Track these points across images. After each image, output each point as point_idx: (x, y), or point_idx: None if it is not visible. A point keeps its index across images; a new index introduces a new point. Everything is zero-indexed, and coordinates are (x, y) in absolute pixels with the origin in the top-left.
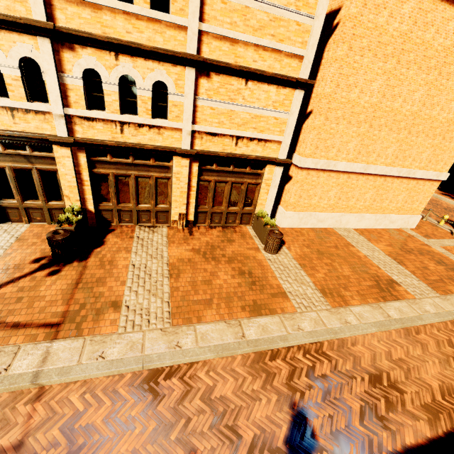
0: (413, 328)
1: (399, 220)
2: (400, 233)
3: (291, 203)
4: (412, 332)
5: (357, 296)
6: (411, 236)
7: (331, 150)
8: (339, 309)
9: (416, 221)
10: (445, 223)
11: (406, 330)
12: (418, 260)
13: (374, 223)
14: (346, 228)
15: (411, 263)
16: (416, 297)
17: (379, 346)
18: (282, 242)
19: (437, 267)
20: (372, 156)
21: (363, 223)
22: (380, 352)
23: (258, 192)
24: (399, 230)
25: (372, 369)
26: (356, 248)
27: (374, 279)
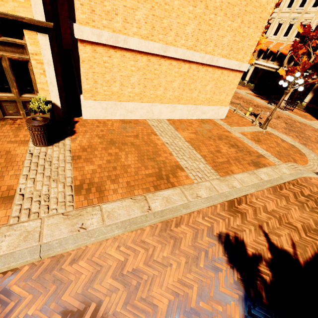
0: (175, 219)
1: (210, 111)
2: (210, 123)
3: (87, 90)
4: (172, 225)
5: (123, 189)
6: (219, 125)
7: (115, 19)
8: (84, 210)
9: (225, 112)
10: (251, 115)
11: (165, 223)
12: (214, 145)
13: (187, 113)
14: (160, 118)
15: (207, 148)
16: (194, 182)
17: (115, 255)
18: (71, 134)
19: (229, 149)
20: (170, 34)
21: (177, 114)
22: (110, 265)
23: (32, 73)
24: (210, 120)
25: (77, 302)
26: (158, 136)
27: (158, 166)
